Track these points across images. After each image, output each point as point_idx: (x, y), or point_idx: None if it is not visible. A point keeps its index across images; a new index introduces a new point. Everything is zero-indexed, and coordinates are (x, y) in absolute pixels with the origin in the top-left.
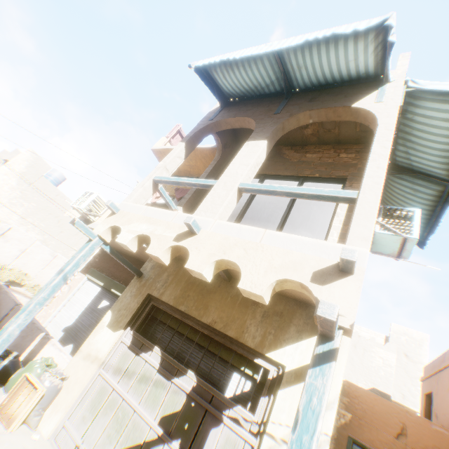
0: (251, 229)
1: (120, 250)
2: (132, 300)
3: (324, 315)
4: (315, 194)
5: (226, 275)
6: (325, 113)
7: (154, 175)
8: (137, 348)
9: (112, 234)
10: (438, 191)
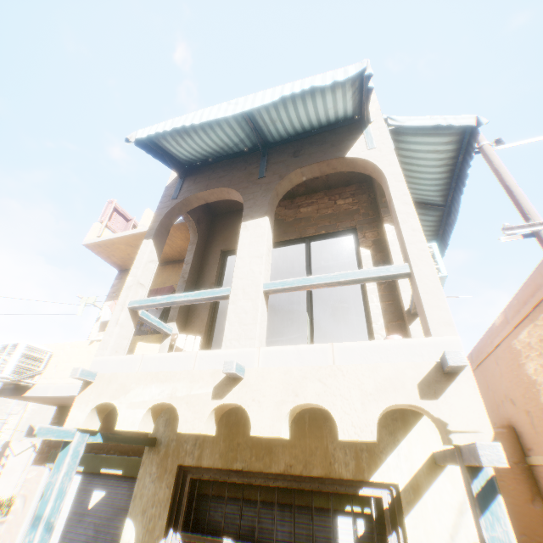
0: (313, 348)
1: None
2: (157, 486)
3: (491, 463)
4: (363, 278)
5: None
6: (318, 167)
7: (128, 300)
8: None
9: (99, 415)
10: (438, 216)
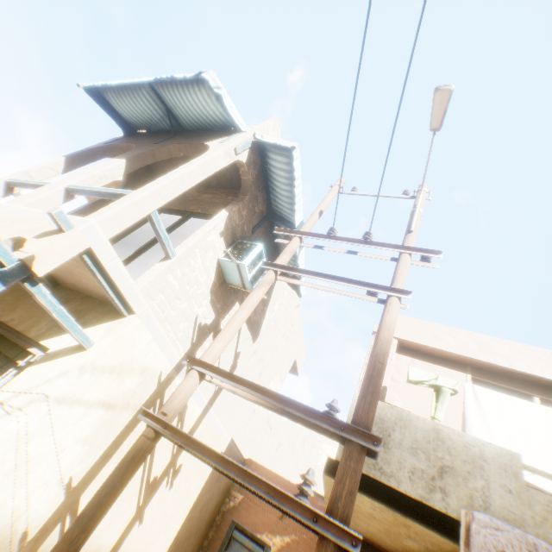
0: (37, 210)
1: None
2: None
3: None
4: (111, 193)
5: (48, 278)
6: (191, 148)
7: (11, 177)
8: None
9: None
10: None
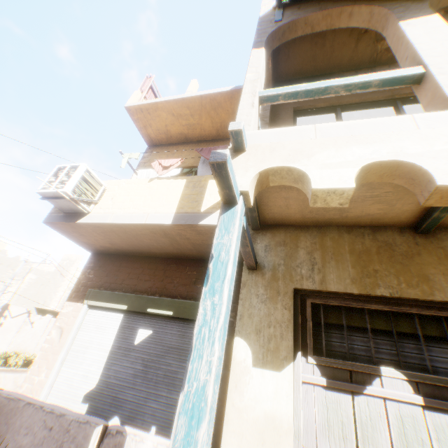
0: None
1: (132, 252)
2: (271, 308)
3: None
4: None
5: (436, 222)
6: None
7: (257, 89)
8: (347, 382)
9: (254, 190)
10: None
